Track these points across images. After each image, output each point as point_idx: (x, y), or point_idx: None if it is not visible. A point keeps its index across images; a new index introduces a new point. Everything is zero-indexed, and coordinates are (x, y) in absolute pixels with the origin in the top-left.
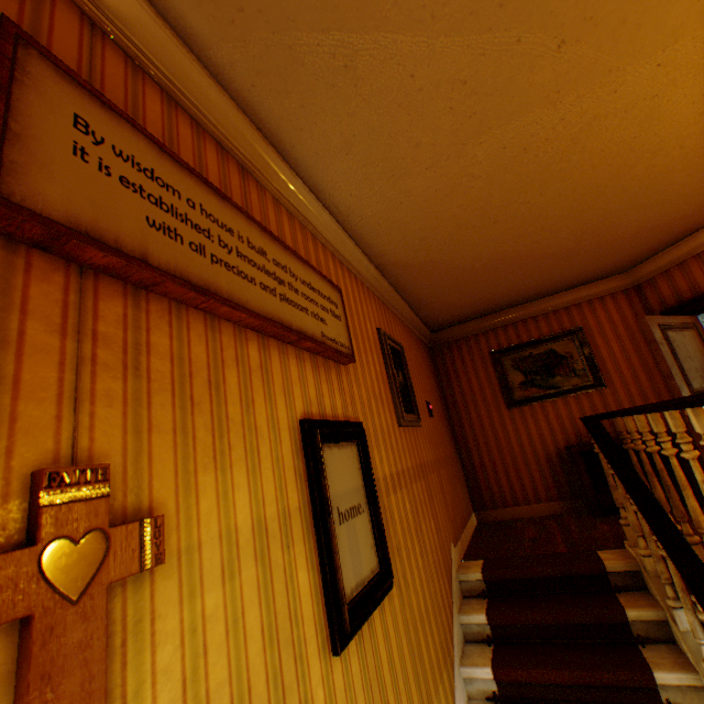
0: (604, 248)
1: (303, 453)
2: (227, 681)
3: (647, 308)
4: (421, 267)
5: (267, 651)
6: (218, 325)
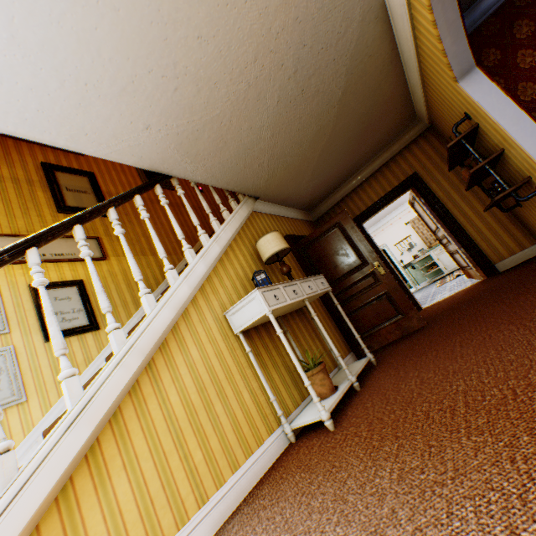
0: None
1: (44, 171)
2: (1, 196)
3: None
4: None
5: (20, 199)
6: None
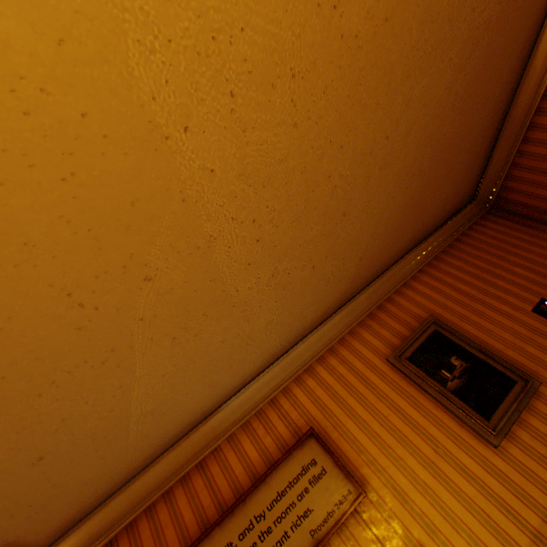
0: None
1: None
2: None
3: None
4: (363, 264)
5: None
6: None
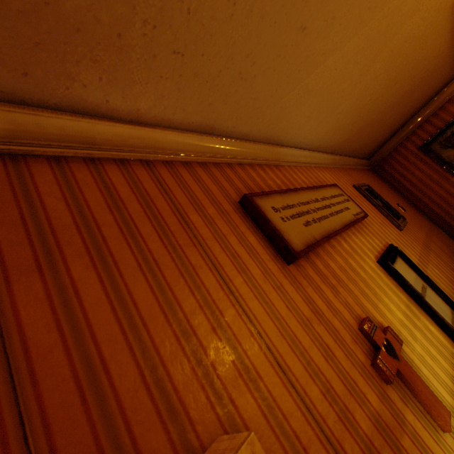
0: None
1: (388, 276)
2: (444, 375)
3: None
4: (354, 135)
5: (446, 362)
6: (331, 244)
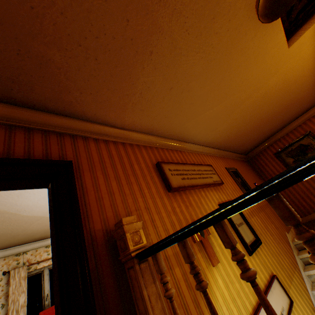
0: (300, 104)
1: None
2: (228, 255)
3: None
4: (231, 142)
5: None
6: (195, 190)
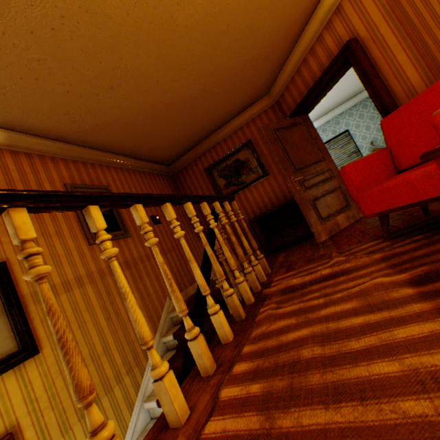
0: (230, 82)
1: None
2: None
3: (285, 116)
4: (96, 131)
5: None
6: None
